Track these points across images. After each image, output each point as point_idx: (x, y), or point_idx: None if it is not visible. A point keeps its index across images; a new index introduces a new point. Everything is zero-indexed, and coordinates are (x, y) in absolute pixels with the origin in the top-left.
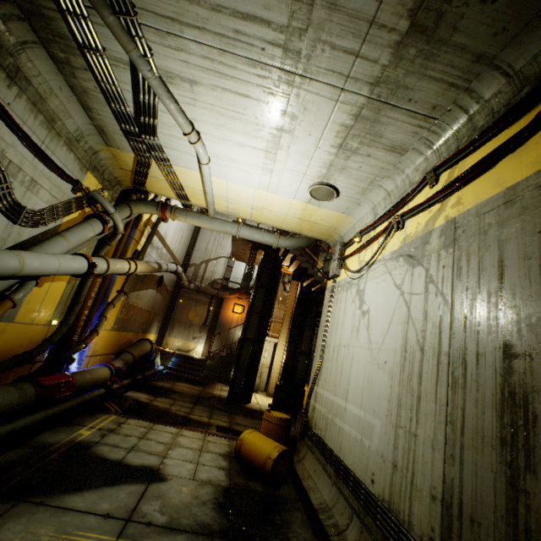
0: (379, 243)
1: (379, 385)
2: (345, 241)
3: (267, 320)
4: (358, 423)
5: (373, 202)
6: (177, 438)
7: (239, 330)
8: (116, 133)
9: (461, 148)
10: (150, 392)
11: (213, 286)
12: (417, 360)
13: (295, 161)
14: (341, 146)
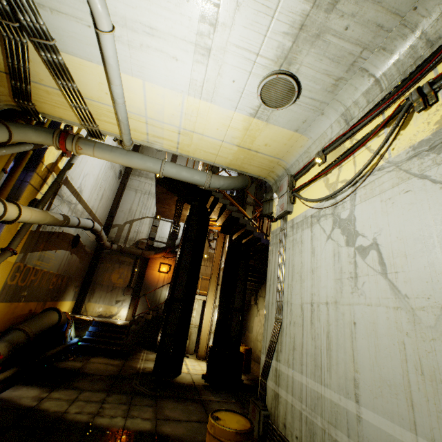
0: (369, 148)
1: None
2: (293, 173)
3: (196, 277)
4: None
5: (344, 104)
6: None
7: (166, 289)
8: None
9: None
10: (44, 383)
11: (138, 247)
12: None
13: (247, 24)
14: None
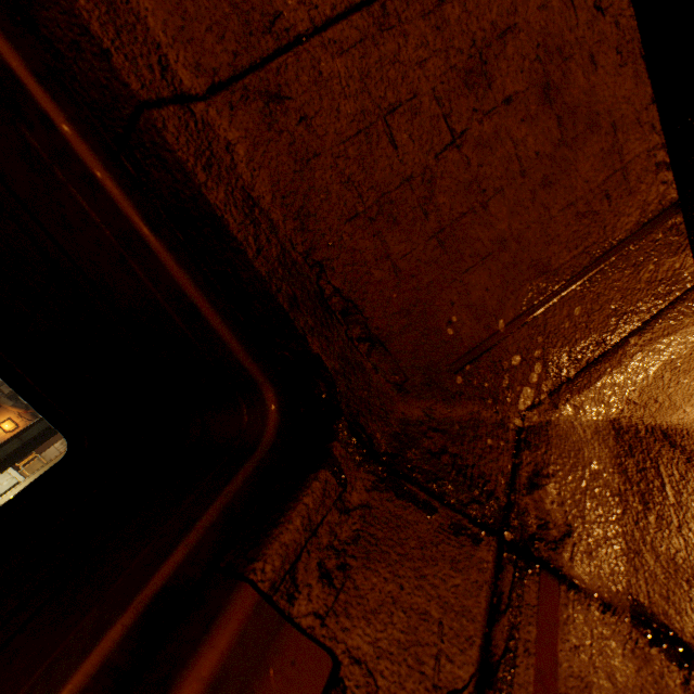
0: None
1: None
2: None
3: (27, 452)
4: None
5: None
6: None
7: None
8: None
9: None
10: None
11: (0, 387)
12: None
13: None
14: None
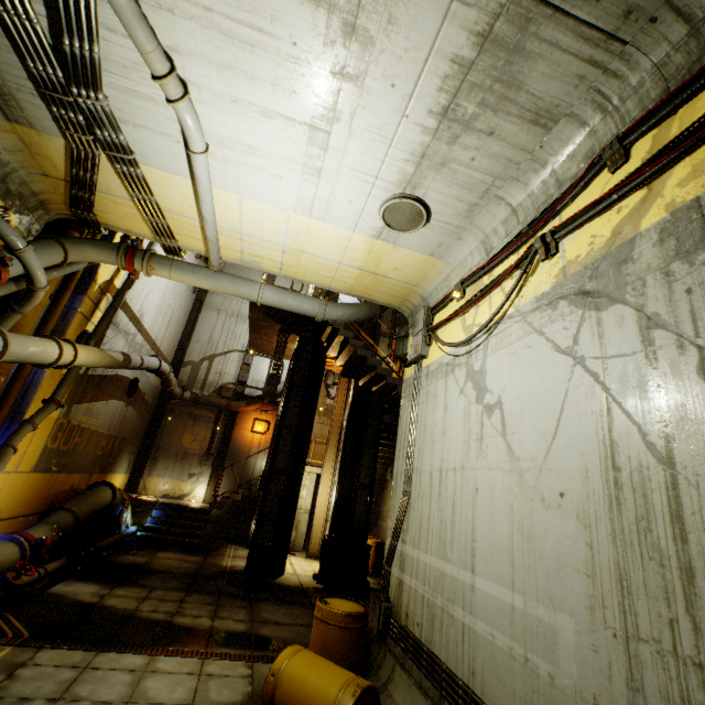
0: (504, 291)
1: (556, 542)
2: (431, 304)
3: (307, 440)
4: (512, 621)
5: (483, 230)
6: (143, 681)
7: (262, 458)
8: (20, 87)
9: (687, 79)
10: (102, 579)
11: (221, 395)
12: (657, 486)
13: (362, 150)
14: (445, 112)
